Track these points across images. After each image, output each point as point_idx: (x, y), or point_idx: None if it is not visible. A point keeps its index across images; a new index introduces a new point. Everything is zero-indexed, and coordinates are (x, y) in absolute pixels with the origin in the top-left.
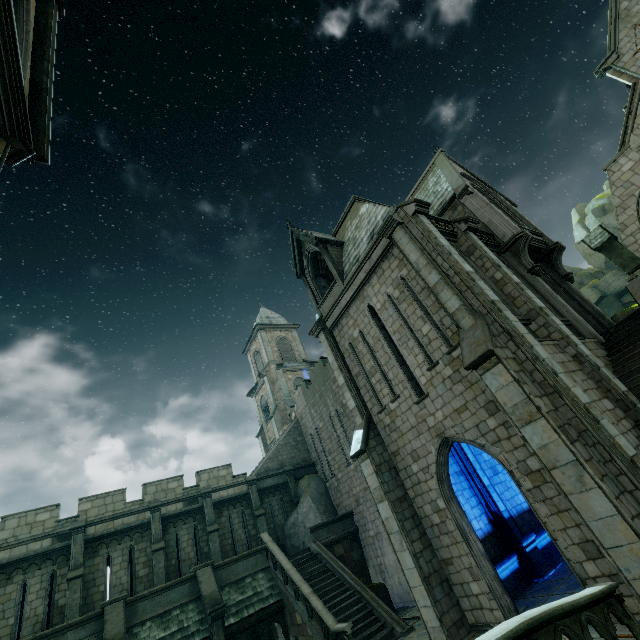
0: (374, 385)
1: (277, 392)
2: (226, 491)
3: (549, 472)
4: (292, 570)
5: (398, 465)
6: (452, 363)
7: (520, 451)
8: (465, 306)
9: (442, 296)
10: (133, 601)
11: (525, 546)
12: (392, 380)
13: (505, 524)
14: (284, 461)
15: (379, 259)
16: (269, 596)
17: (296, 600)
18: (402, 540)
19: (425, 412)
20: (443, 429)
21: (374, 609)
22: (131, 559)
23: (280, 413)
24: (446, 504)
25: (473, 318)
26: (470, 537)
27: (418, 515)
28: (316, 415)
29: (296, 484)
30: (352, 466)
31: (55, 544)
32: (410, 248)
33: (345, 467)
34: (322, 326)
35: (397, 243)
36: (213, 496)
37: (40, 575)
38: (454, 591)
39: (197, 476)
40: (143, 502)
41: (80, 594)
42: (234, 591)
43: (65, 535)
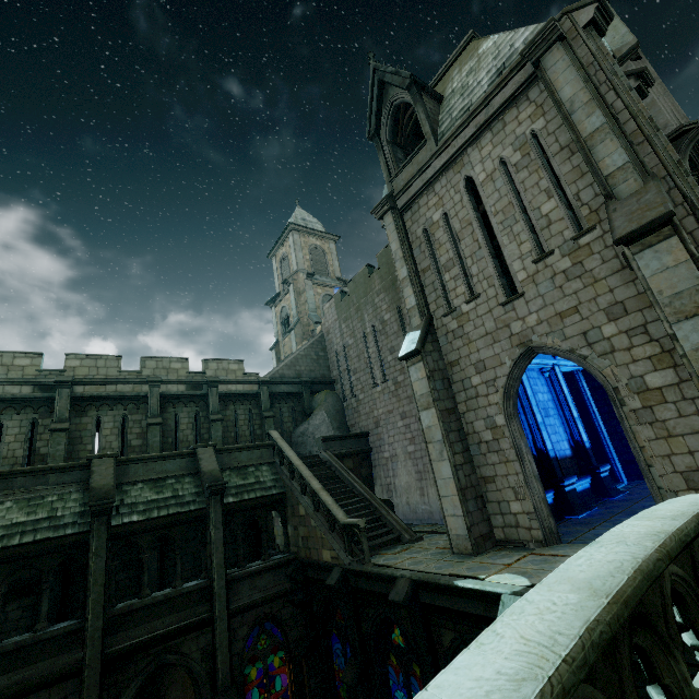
0: (446, 282)
1: (302, 305)
2: (235, 386)
3: (698, 379)
4: (302, 466)
5: (453, 377)
6: (575, 253)
7: (640, 365)
8: (634, 164)
9: (599, 150)
10: (124, 461)
11: (566, 485)
12: (474, 276)
13: (549, 462)
14: (302, 372)
15: (504, 105)
16: (272, 487)
17: (302, 494)
18: (443, 450)
19: (512, 316)
20: (532, 336)
21: (383, 516)
22: (123, 431)
23: (302, 328)
24: (506, 421)
25: (641, 181)
26: (526, 458)
27: (464, 431)
28: (347, 331)
29: (311, 397)
30: (379, 388)
31: (37, 393)
32: (567, 77)
33: (370, 388)
34: (392, 203)
35: (547, 71)
36: (220, 387)
37: (19, 420)
38: (487, 508)
39: (204, 363)
40: (141, 375)
41: (65, 447)
42: (235, 475)
43: (48, 387)
